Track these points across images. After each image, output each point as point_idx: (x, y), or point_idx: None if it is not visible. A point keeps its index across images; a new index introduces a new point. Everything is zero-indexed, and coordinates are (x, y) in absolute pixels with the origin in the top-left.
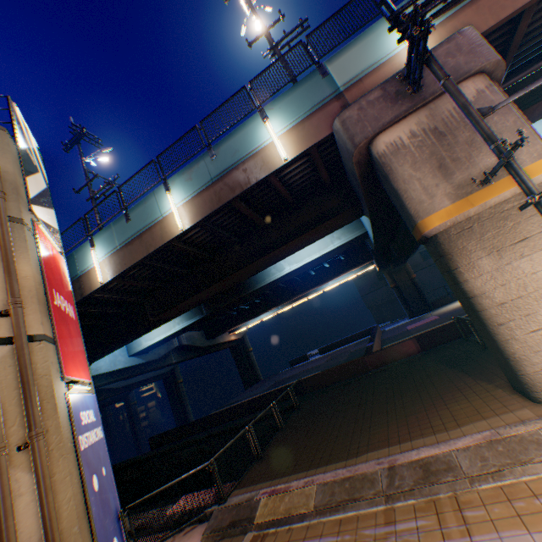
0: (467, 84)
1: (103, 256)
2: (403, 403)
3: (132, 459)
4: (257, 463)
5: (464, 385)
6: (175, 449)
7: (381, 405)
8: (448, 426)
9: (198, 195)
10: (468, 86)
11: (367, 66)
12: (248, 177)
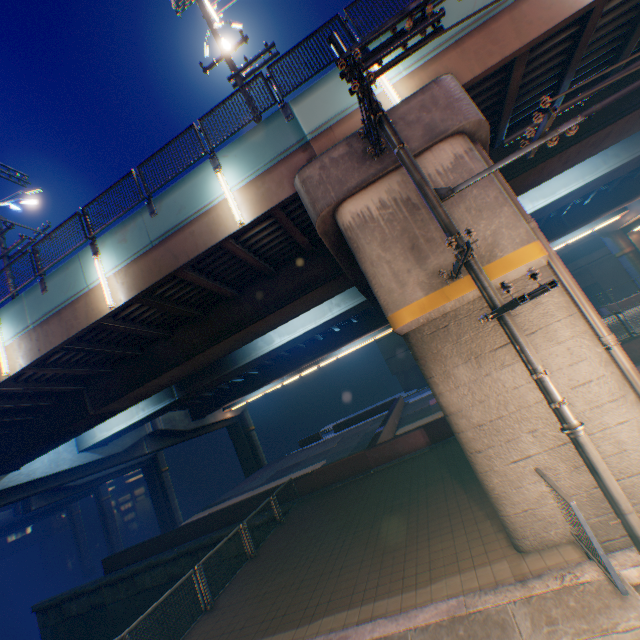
0: (445, 146)
1: (12, 337)
2: (388, 530)
3: (79, 588)
4: (203, 619)
5: (456, 508)
6: (136, 572)
7: (365, 529)
8: (420, 580)
9: (134, 262)
10: (446, 149)
11: (339, 111)
12: (196, 242)
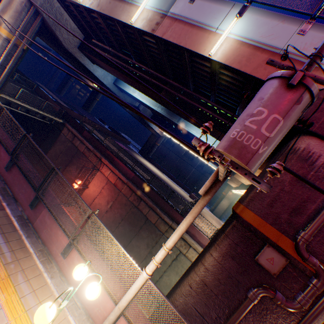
0: None
1: None
2: None
3: None
4: None
5: None
6: None
7: None
8: None
9: None
10: None
11: None
12: None
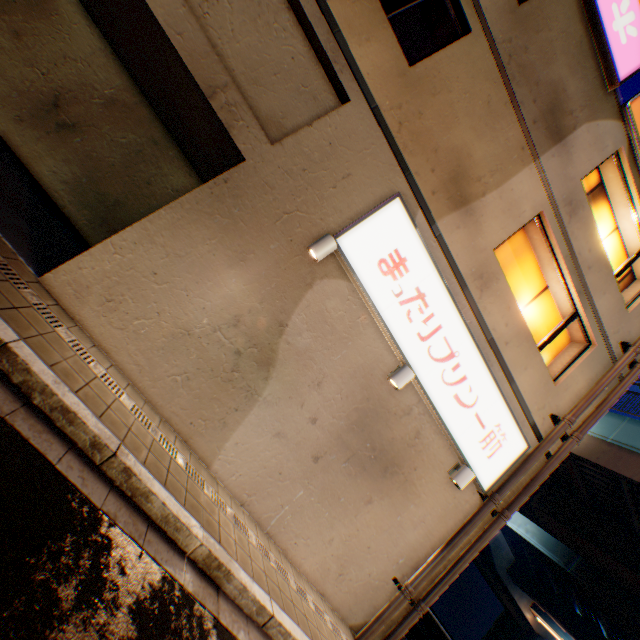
0: None
1: None
2: None
3: None
4: None
5: None
6: None
7: None
8: None
9: None
10: None
11: None
12: None
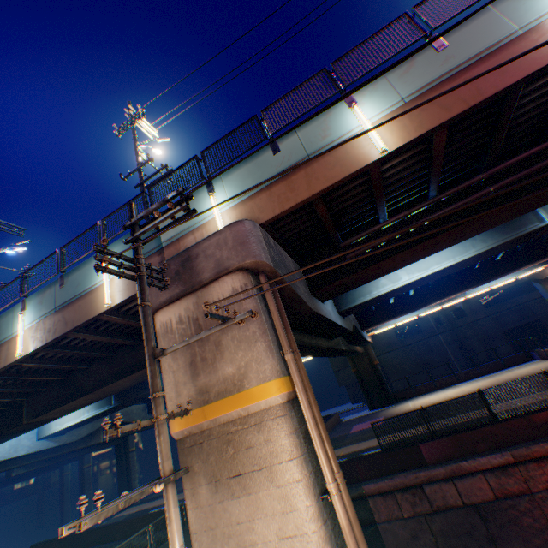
0: (229, 278)
1: None
2: None
3: None
4: None
5: None
6: None
7: None
8: None
9: (43, 320)
10: (229, 281)
11: (186, 227)
12: (81, 313)
